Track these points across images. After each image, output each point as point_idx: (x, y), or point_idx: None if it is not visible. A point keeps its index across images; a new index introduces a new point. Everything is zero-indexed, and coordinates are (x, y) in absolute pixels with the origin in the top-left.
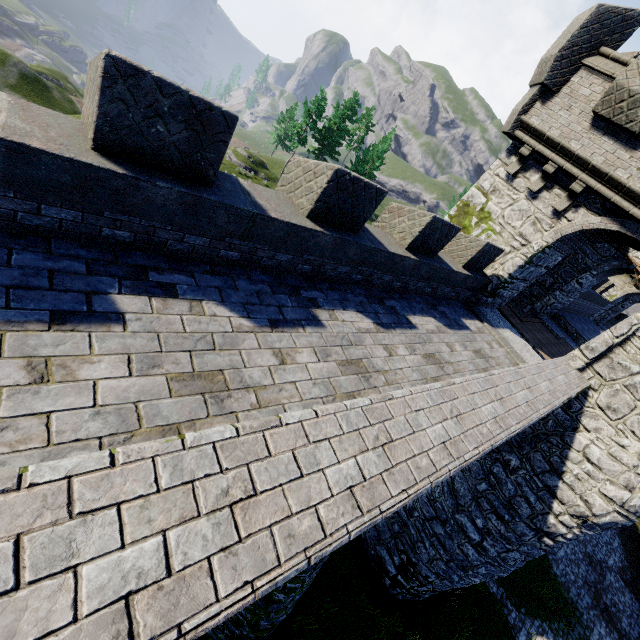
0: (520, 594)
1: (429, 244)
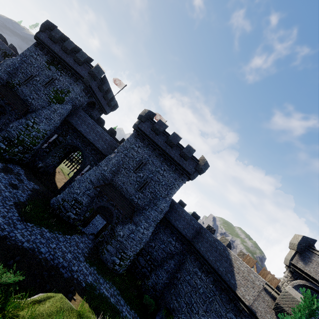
0: None
1: None
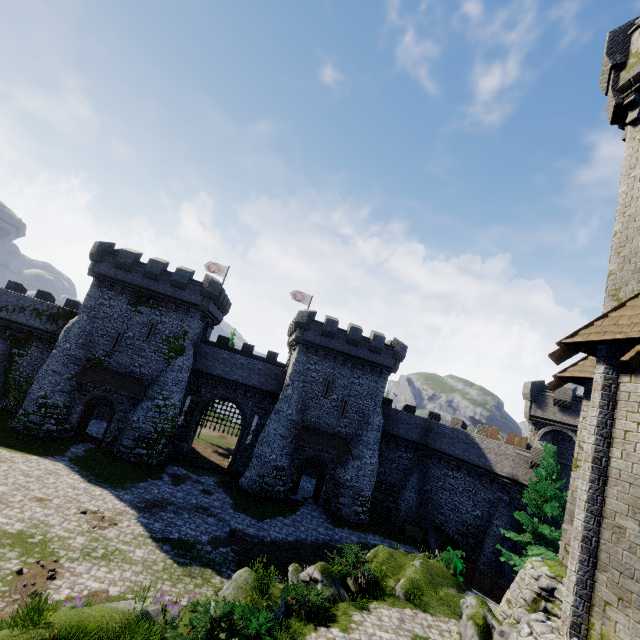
0: (84, 463)
1: (71, 305)
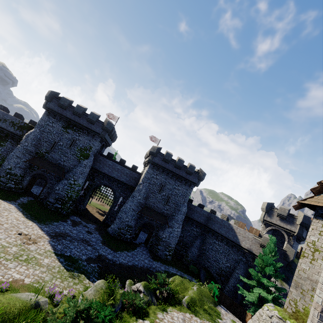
0: (26, 207)
1: (32, 123)
